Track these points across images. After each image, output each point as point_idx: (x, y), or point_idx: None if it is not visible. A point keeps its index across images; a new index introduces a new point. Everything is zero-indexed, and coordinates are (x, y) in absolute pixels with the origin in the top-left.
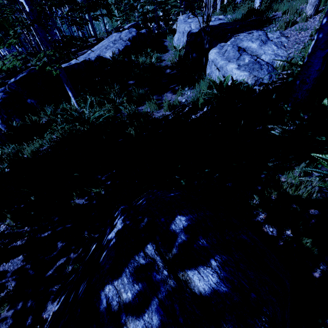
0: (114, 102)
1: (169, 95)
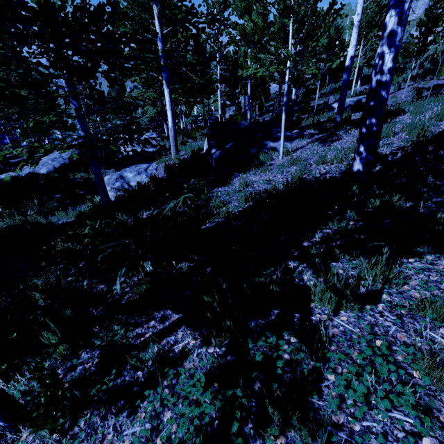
0: (24, 214)
1: (83, 206)
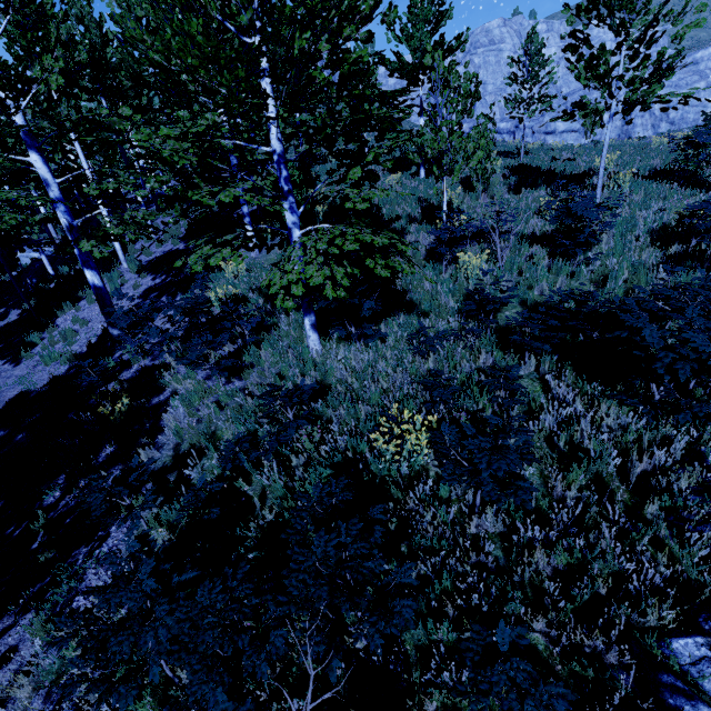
0: None
1: None
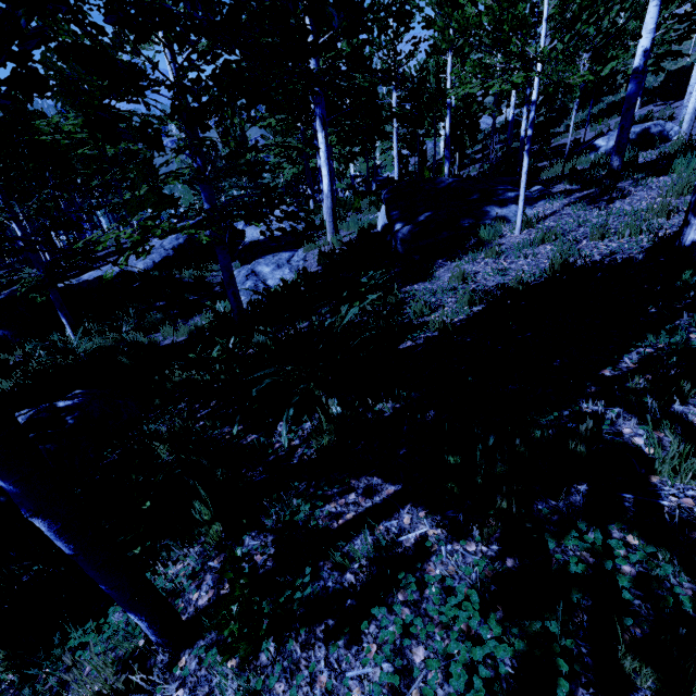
0: (118, 330)
1: (198, 318)
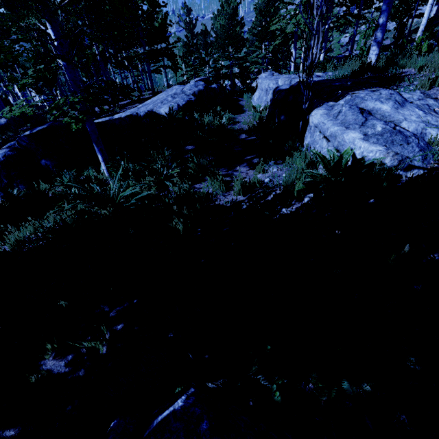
0: (158, 175)
1: (243, 169)
